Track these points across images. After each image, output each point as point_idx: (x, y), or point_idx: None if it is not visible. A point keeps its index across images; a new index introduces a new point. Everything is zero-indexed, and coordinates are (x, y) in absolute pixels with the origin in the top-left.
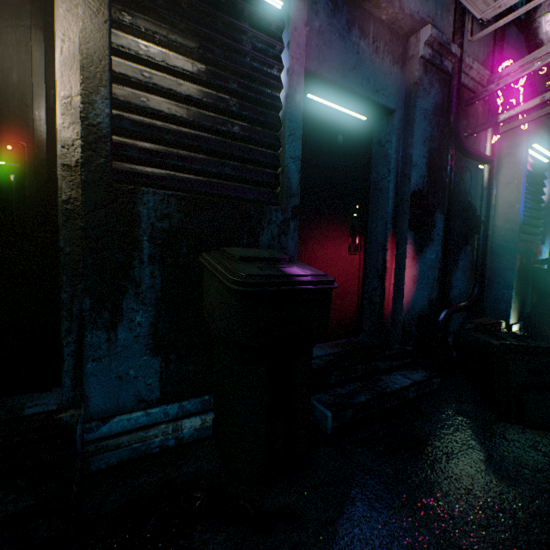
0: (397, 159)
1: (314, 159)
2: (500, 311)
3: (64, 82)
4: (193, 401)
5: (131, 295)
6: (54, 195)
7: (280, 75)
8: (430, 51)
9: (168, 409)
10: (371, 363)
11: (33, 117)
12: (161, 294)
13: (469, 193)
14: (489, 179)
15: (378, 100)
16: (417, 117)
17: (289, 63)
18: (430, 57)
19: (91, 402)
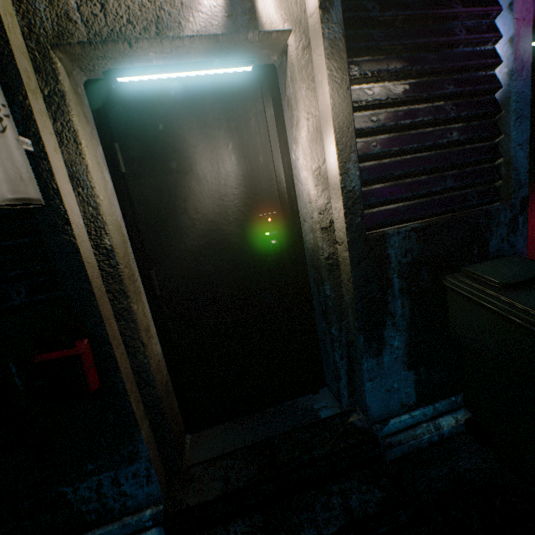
0: None
1: None
2: None
3: (313, 157)
4: (443, 403)
5: (389, 325)
6: (298, 246)
7: (494, 46)
8: None
9: (425, 411)
10: None
11: (278, 188)
12: (410, 319)
13: None
14: None
15: None
16: None
17: (512, 29)
18: None
19: (371, 410)
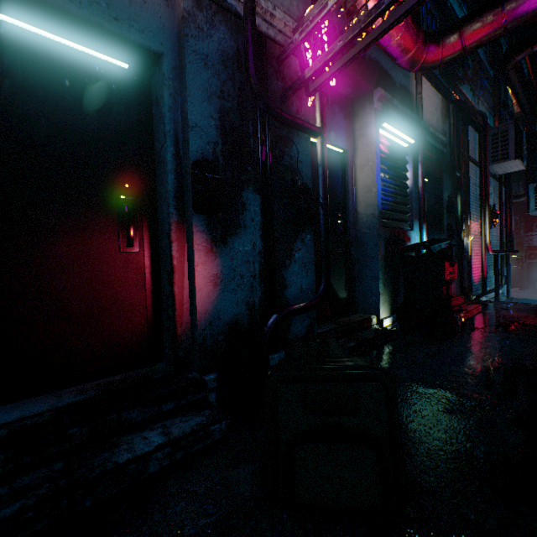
0: (174, 119)
1: (21, 111)
2: (371, 305)
3: None
4: None
5: None
6: None
7: None
8: None
9: None
10: (108, 418)
11: None
12: None
13: (300, 170)
14: (322, 154)
15: (123, 33)
16: (190, 62)
17: None
18: None
19: None
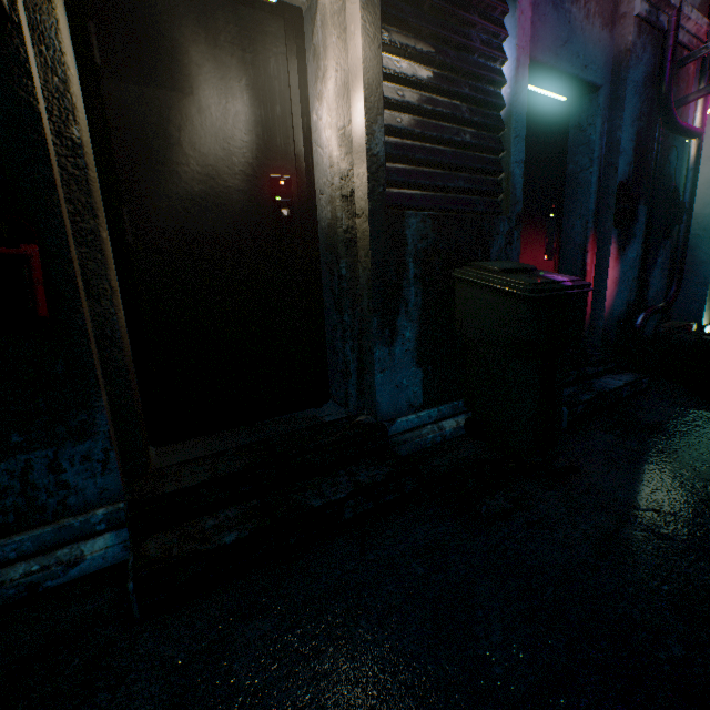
0: (601, 146)
1: None
2: (691, 312)
3: (339, 114)
4: (447, 406)
5: (402, 313)
6: (312, 226)
7: (501, 67)
8: (646, 6)
9: (431, 413)
10: (581, 369)
11: (295, 149)
12: (422, 311)
13: (673, 177)
14: (697, 157)
15: (586, 78)
16: (627, 93)
17: (515, 54)
18: (647, 14)
19: (380, 407)
